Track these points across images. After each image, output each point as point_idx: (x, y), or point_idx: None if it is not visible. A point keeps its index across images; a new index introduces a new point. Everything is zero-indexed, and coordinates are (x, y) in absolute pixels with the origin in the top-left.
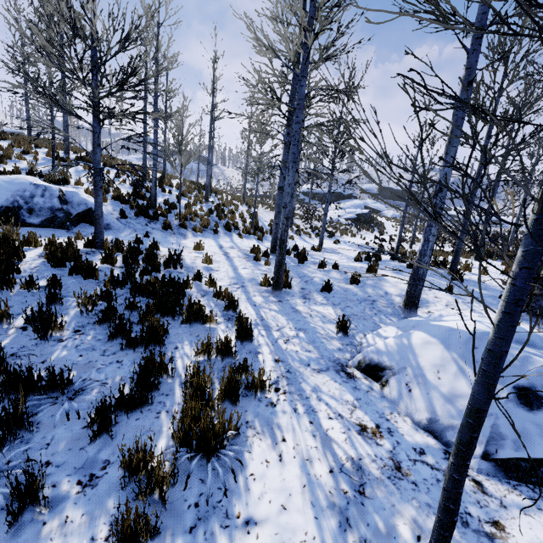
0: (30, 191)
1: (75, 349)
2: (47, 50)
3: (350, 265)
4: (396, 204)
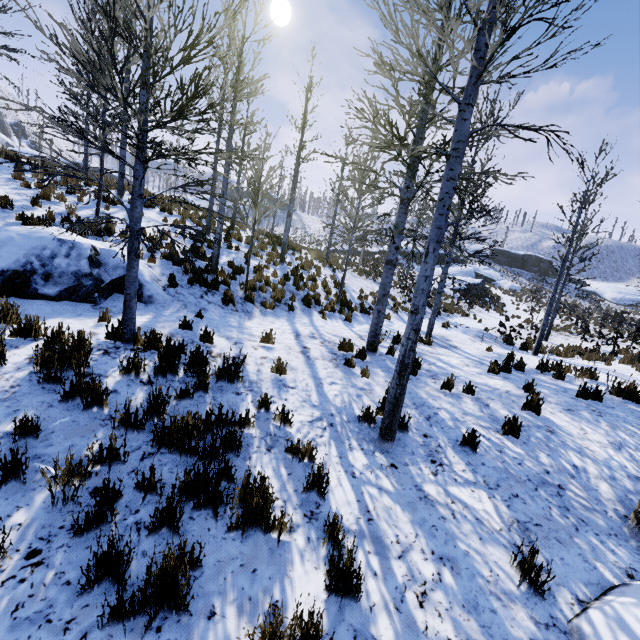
0: (52, 249)
1: (11, 618)
2: (78, 58)
3: (487, 383)
4: (514, 273)
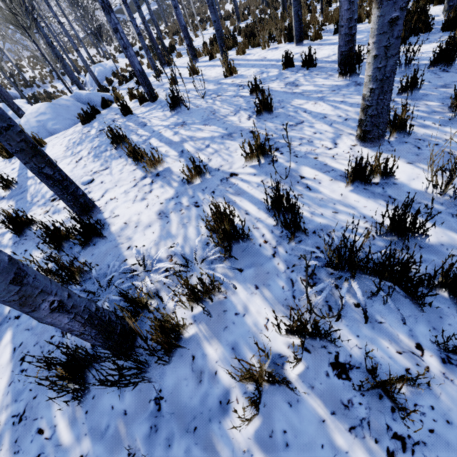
0: None
1: None
2: None
3: None
4: None
